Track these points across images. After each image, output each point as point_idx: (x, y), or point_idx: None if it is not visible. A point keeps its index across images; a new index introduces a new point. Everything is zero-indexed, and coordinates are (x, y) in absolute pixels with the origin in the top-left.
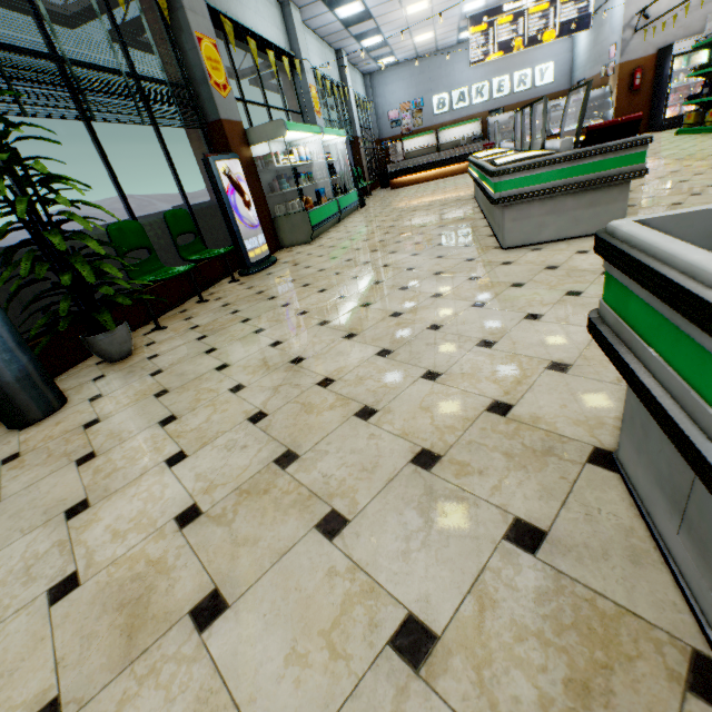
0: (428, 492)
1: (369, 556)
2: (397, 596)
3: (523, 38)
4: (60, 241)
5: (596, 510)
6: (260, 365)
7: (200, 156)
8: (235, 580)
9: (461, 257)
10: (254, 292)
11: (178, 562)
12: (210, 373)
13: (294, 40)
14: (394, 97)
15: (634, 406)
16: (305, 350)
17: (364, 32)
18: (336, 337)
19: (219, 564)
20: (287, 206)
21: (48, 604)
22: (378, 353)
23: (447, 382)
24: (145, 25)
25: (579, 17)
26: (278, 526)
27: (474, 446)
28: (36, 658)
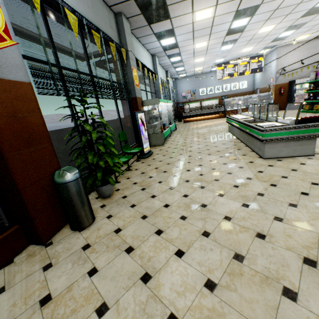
0: None
1: None
2: None
3: (237, 72)
4: (102, 148)
5: None
6: (186, 206)
7: (125, 109)
8: None
9: (245, 160)
10: (152, 167)
11: (224, 310)
12: (162, 208)
13: (155, 68)
14: (184, 88)
15: None
16: (203, 200)
17: (178, 66)
18: (214, 195)
19: (247, 312)
20: (154, 130)
21: None
22: (242, 205)
23: (289, 223)
24: (118, 64)
25: (258, 67)
26: (262, 293)
27: None
28: None
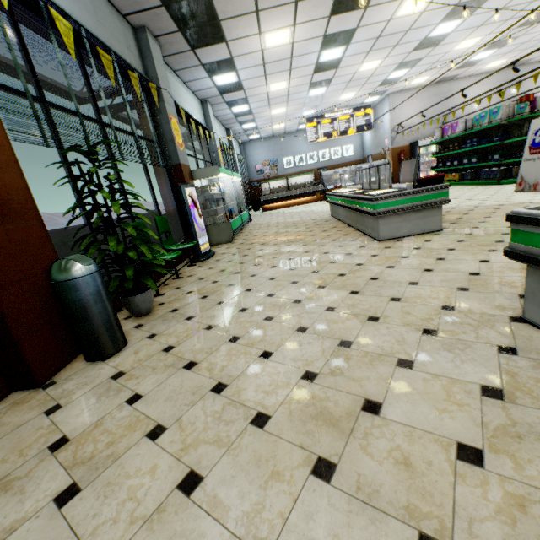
0: (444, 343)
1: (439, 371)
2: (469, 381)
3: (337, 131)
4: (132, 230)
5: (530, 337)
6: (272, 306)
7: (162, 184)
8: (373, 393)
9: (355, 246)
10: (217, 270)
11: (328, 394)
12: (237, 313)
13: (209, 122)
14: (259, 157)
15: (533, 286)
16: (297, 296)
17: (245, 121)
18: (312, 288)
19: (356, 390)
20: (215, 218)
21: (258, 428)
22: (350, 293)
23: (408, 301)
24: (145, 108)
25: (366, 124)
26: (374, 370)
27: (450, 324)
28: (282, 448)
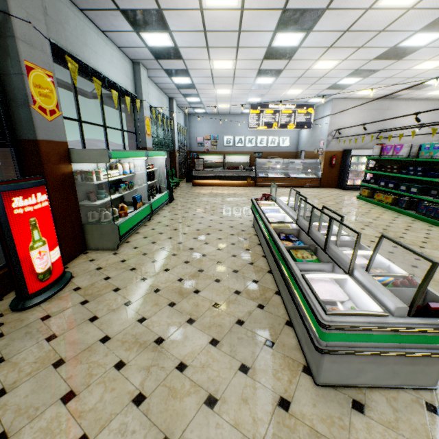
0: None
1: None
2: None
3: (278, 123)
4: None
5: None
6: None
7: (7, 164)
8: None
9: (270, 385)
10: None
11: None
12: None
13: (139, 86)
14: (202, 130)
15: None
16: None
17: (189, 94)
18: None
19: None
20: (101, 214)
21: None
22: None
23: None
24: None
25: (306, 122)
26: None
27: None
28: None
